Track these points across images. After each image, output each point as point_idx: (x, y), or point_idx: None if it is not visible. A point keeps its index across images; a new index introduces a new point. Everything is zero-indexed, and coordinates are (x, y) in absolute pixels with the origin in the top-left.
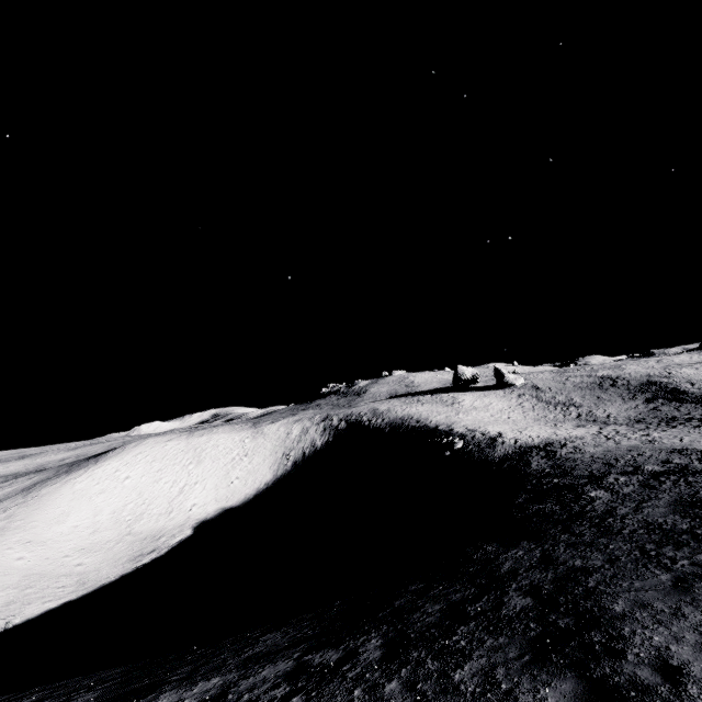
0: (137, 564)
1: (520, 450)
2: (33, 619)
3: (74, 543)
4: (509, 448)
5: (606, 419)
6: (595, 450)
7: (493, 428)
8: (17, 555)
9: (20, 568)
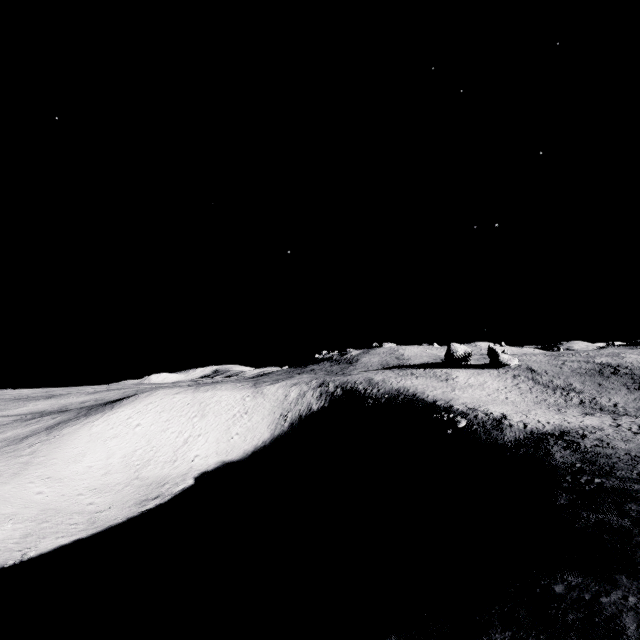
0: (142, 508)
1: (532, 436)
2: (46, 553)
3: (87, 482)
4: (519, 432)
5: (613, 408)
6: (627, 446)
7: (494, 408)
8: (37, 489)
9: (39, 502)
